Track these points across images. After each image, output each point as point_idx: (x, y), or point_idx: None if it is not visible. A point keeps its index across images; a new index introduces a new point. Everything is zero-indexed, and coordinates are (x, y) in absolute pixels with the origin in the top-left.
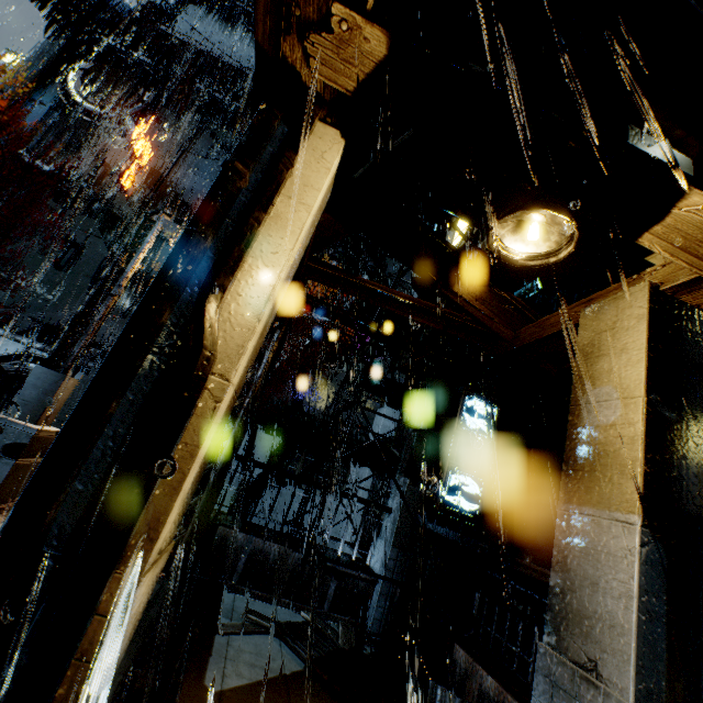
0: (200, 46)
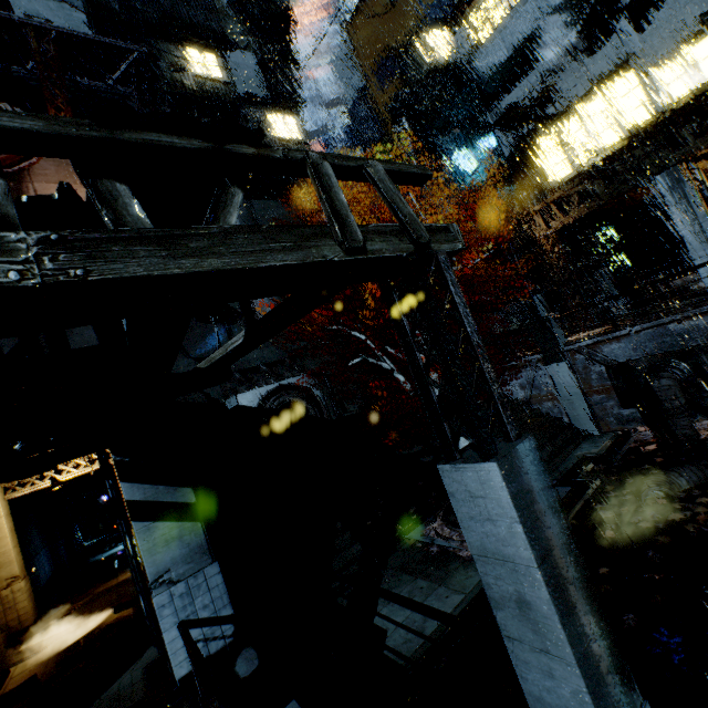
0: (64, 29)
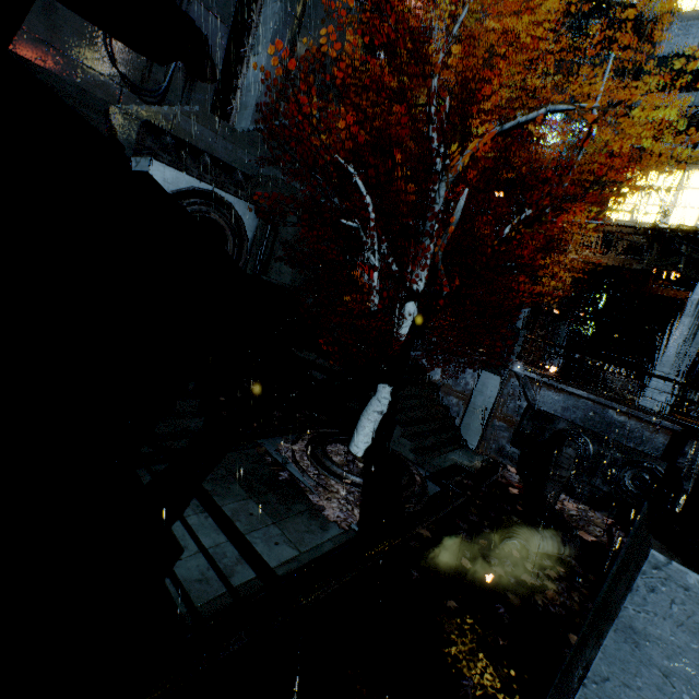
0: None
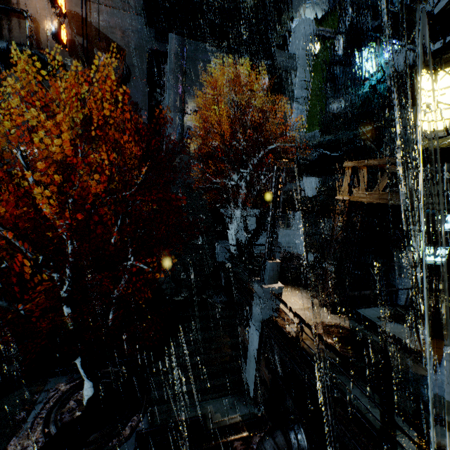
0: None
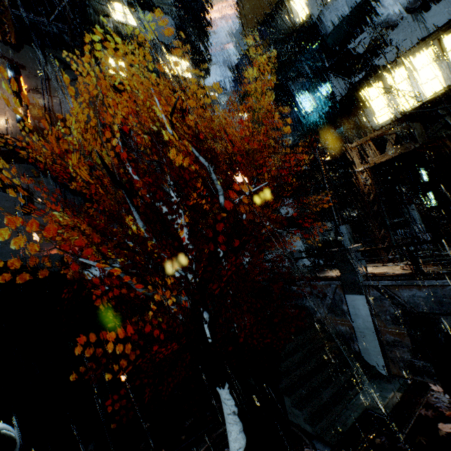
0: None
